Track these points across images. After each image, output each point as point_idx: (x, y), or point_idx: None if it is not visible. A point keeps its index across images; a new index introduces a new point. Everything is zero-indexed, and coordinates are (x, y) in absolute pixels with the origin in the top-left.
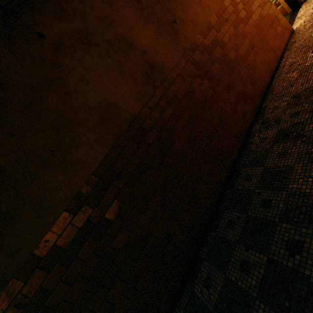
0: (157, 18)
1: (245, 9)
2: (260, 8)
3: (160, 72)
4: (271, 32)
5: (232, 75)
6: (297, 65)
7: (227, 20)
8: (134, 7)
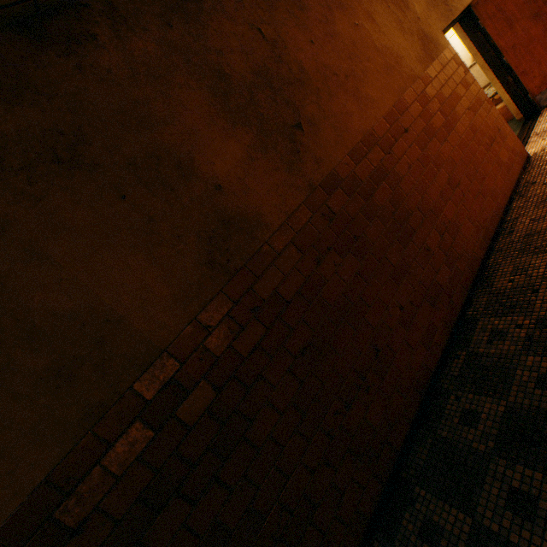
0: (260, 116)
1: (444, 112)
2: (472, 111)
3: (248, 235)
4: (490, 157)
5: (409, 244)
6: (543, 241)
7: (407, 130)
8: (210, 89)
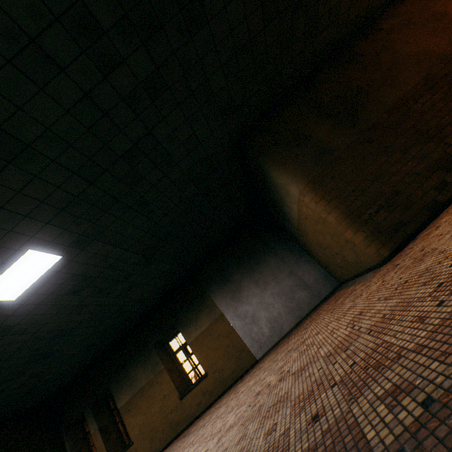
0: None
1: None
2: None
3: None
4: None
5: None
6: None
7: None
8: None
